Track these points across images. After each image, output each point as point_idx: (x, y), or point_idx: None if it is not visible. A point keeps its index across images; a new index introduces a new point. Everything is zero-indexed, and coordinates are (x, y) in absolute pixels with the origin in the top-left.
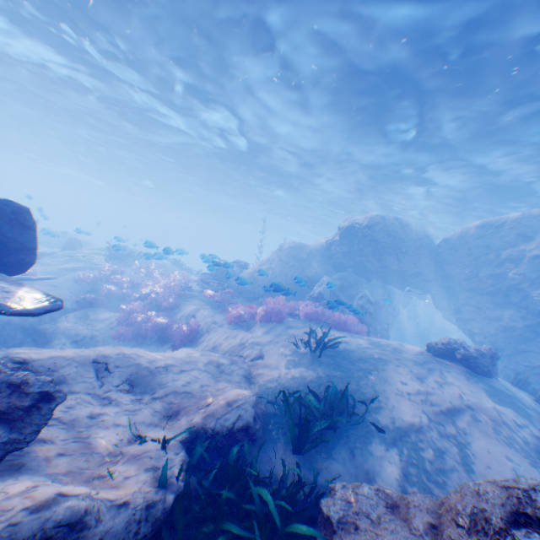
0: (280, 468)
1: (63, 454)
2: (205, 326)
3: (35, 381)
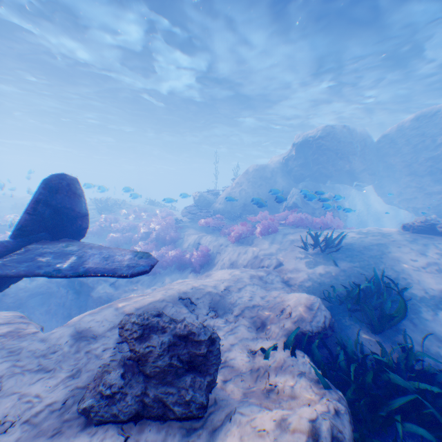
0: (371, 348)
1: (226, 381)
2: (214, 249)
3: (196, 330)
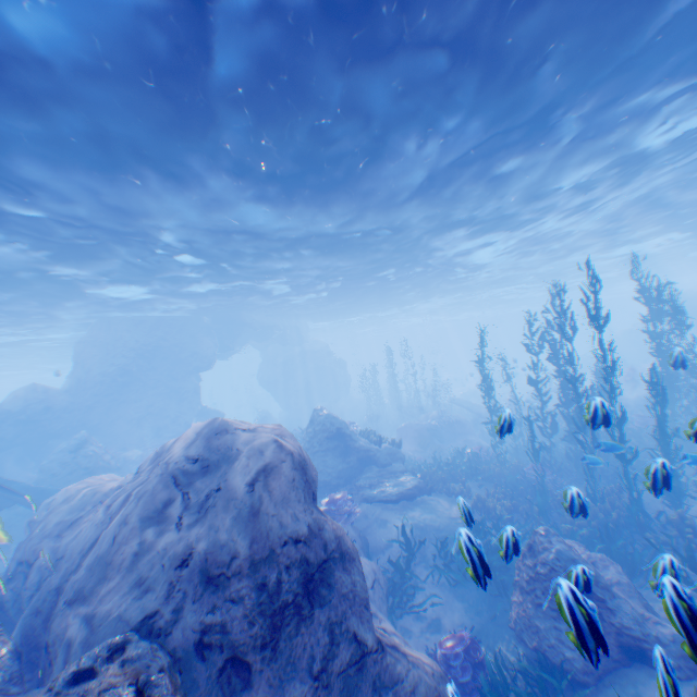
0: None
1: None
2: None
3: None
